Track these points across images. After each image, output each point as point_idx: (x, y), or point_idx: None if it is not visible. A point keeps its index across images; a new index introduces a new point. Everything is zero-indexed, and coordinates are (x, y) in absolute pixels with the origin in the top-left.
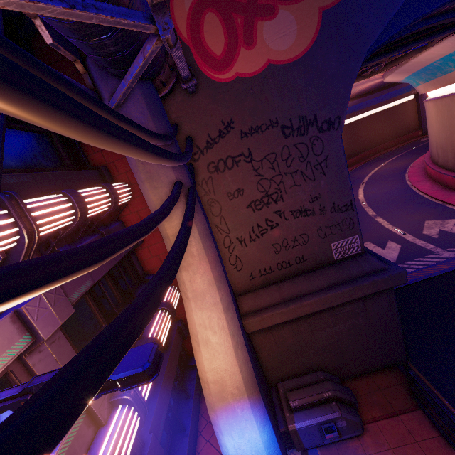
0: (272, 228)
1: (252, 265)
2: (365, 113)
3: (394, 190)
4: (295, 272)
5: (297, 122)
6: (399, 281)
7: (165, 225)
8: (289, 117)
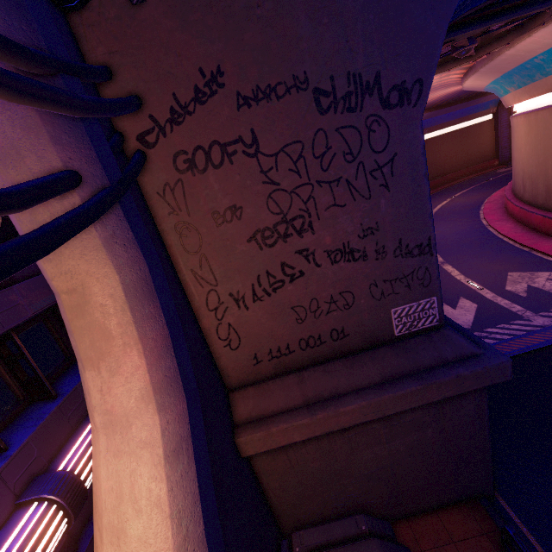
0: (293, 279)
1: (256, 341)
2: (433, 132)
3: (466, 231)
4: (329, 354)
5: (344, 85)
6: (499, 376)
7: (47, 268)
8: (330, 73)
